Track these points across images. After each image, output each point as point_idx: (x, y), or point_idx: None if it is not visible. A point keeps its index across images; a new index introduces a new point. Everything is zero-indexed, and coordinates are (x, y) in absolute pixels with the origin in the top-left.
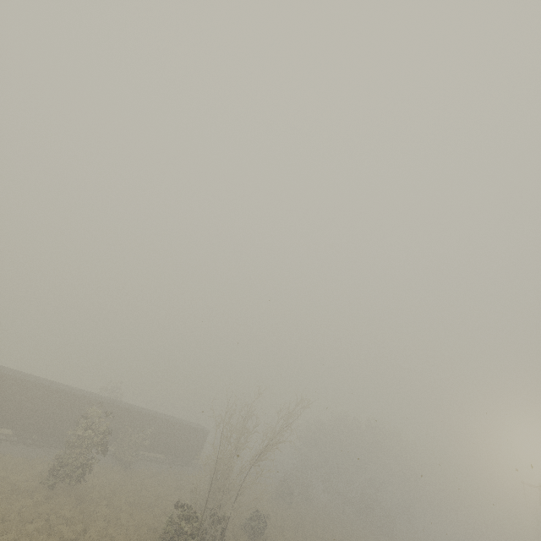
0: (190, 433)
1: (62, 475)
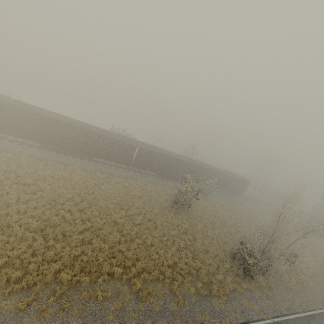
0: (238, 182)
1: (180, 206)
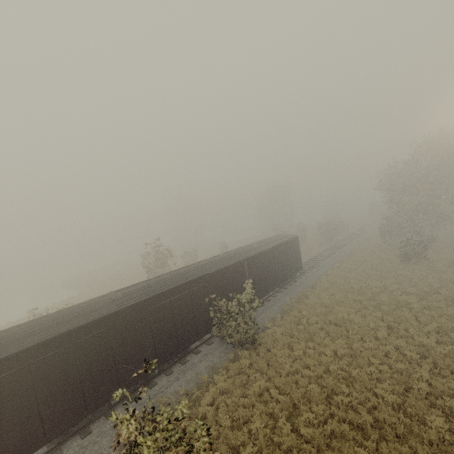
0: (283, 251)
1: None
